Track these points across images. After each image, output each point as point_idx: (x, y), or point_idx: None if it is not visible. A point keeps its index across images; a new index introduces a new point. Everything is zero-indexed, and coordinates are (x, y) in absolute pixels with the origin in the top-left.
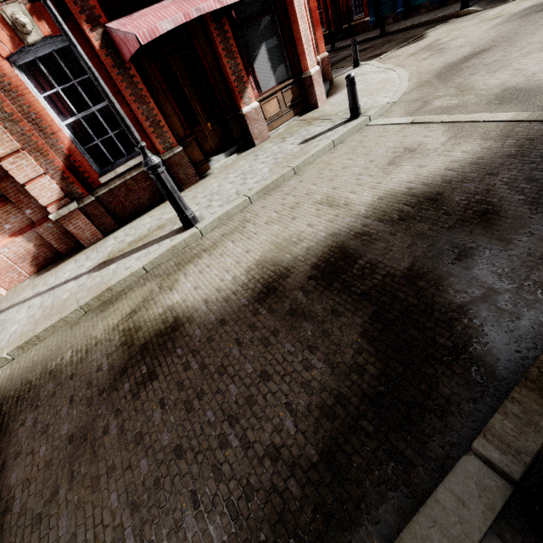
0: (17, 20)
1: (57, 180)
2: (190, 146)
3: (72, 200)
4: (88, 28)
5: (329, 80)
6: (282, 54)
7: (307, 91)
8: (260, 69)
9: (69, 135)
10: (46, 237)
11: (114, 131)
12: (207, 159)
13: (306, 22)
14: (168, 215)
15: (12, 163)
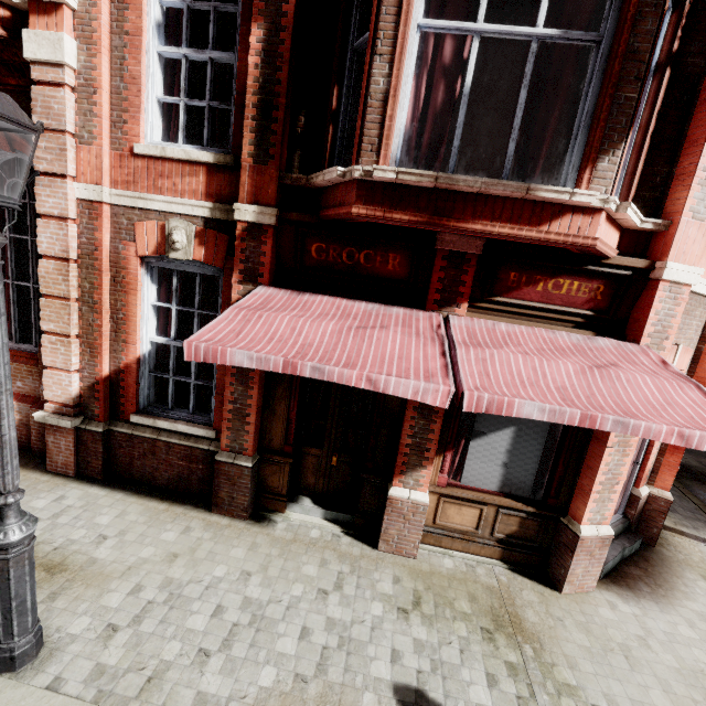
0: (172, 234)
1: (85, 384)
2: (277, 465)
3: (82, 413)
4: (239, 278)
5: (648, 533)
6: (546, 456)
7: (557, 544)
8: (478, 452)
9: (143, 352)
10: (33, 423)
11: (198, 381)
12: (298, 493)
13: (629, 454)
14: (111, 548)
15: (52, 342)
